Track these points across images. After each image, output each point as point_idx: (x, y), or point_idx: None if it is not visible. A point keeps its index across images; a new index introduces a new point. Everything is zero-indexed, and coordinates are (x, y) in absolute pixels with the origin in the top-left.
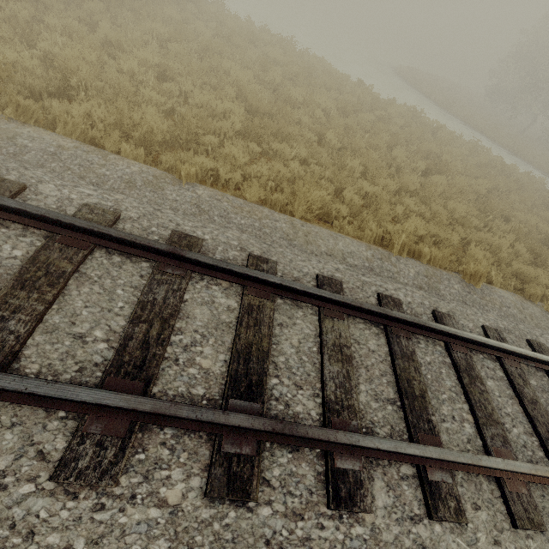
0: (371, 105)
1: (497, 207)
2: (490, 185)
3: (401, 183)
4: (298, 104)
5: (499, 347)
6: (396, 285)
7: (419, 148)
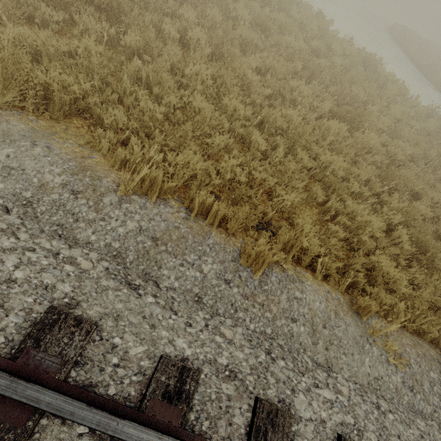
0: (311, 35)
1: (407, 178)
2: (415, 153)
3: (271, 115)
4: (199, 2)
5: (103, 432)
6: (41, 240)
7: (340, 90)
